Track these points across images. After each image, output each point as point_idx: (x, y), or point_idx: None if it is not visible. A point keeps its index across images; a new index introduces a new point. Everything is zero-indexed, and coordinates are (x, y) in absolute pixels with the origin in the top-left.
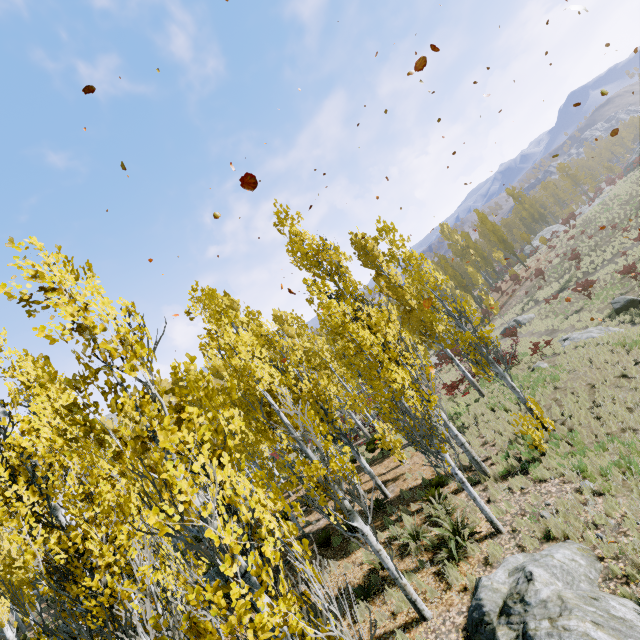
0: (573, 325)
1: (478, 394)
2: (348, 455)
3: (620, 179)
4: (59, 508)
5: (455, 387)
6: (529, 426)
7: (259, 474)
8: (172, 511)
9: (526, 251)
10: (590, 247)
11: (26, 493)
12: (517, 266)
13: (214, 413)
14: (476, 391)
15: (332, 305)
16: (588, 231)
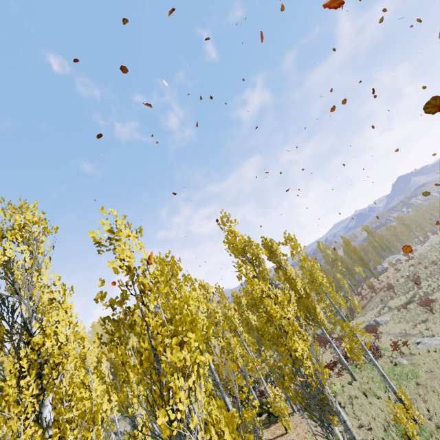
0: (422, 332)
1: (350, 378)
2: (257, 409)
3: None
4: (45, 405)
5: (330, 368)
6: (402, 415)
7: (219, 403)
8: (172, 416)
9: (378, 269)
10: (426, 274)
11: (33, 385)
12: (372, 279)
13: None
14: (348, 374)
15: (255, 282)
16: (423, 263)
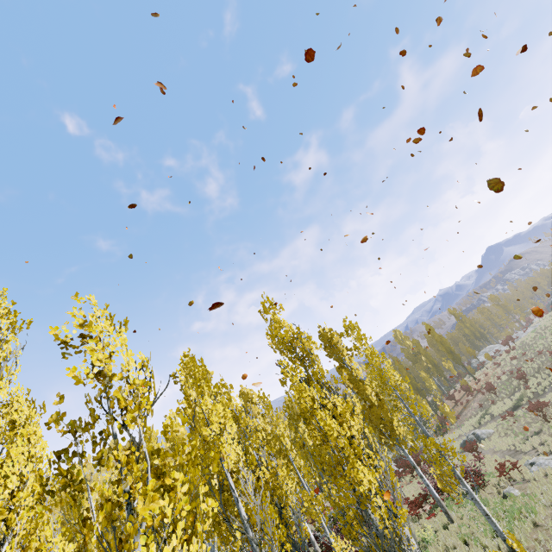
0: (536, 448)
1: (446, 518)
2: None
3: (546, 313)
4: None
5: (419, 504)
6: None
7: None
8: None
9: (473, 364)
10: (534, 369)
11: None
12: (467, 377)
13: (189, 485)
14: (443, 513)
15: (303, 388)
16: (528, 354)
